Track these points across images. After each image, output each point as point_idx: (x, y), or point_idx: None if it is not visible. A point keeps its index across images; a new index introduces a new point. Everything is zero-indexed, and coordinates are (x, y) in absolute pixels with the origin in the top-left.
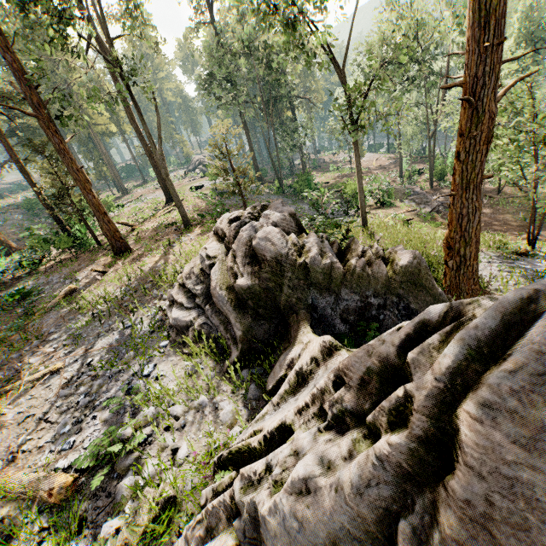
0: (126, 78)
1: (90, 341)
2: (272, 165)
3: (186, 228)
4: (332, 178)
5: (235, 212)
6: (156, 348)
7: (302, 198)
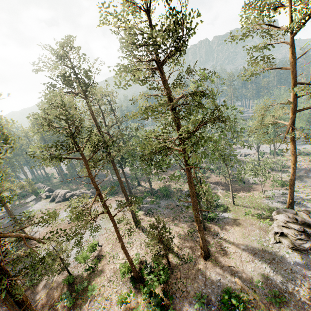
0: (201, 183)
1: (296, 275)
2: (150, 187)
3: (205, 231)
4: (159, 184)
5: (282, 215)
6: (310, 258)
7: (167, 197)
